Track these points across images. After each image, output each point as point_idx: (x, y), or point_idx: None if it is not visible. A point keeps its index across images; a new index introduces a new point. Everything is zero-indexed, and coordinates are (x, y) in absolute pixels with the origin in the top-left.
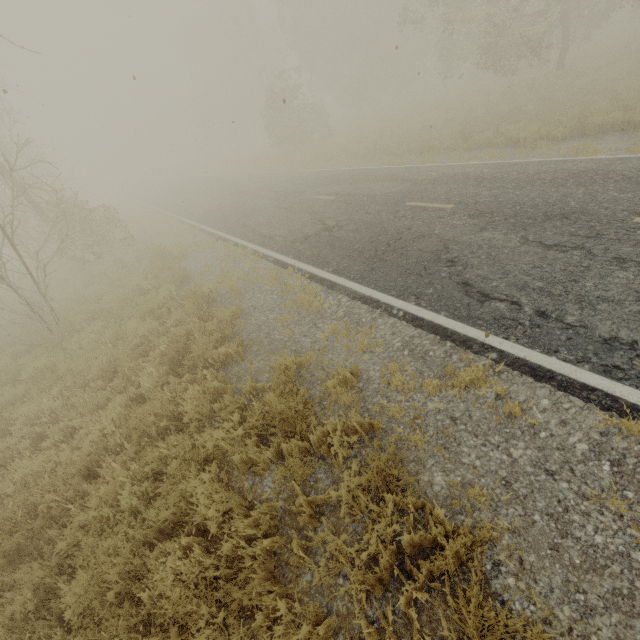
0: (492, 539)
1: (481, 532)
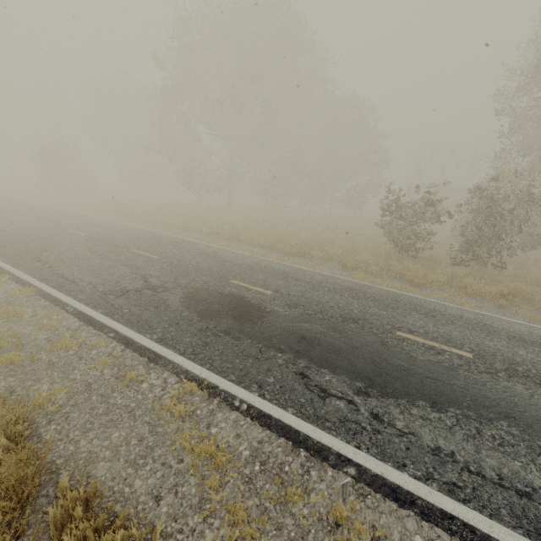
0: None
1: None
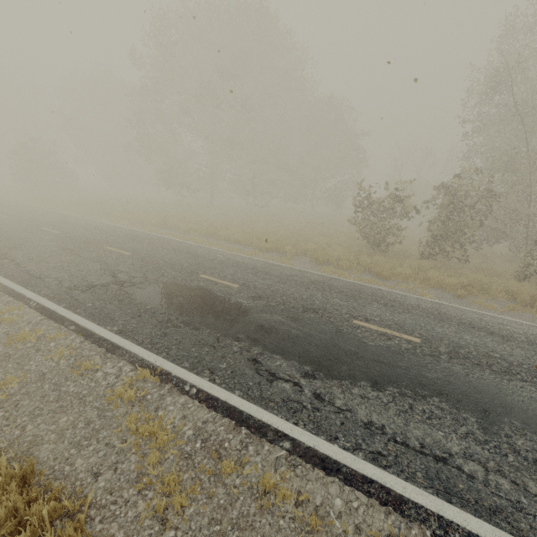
0: None
1: None
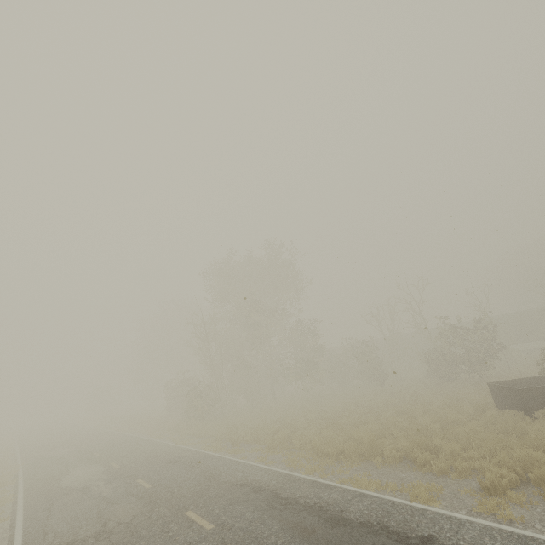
0: None
1: None
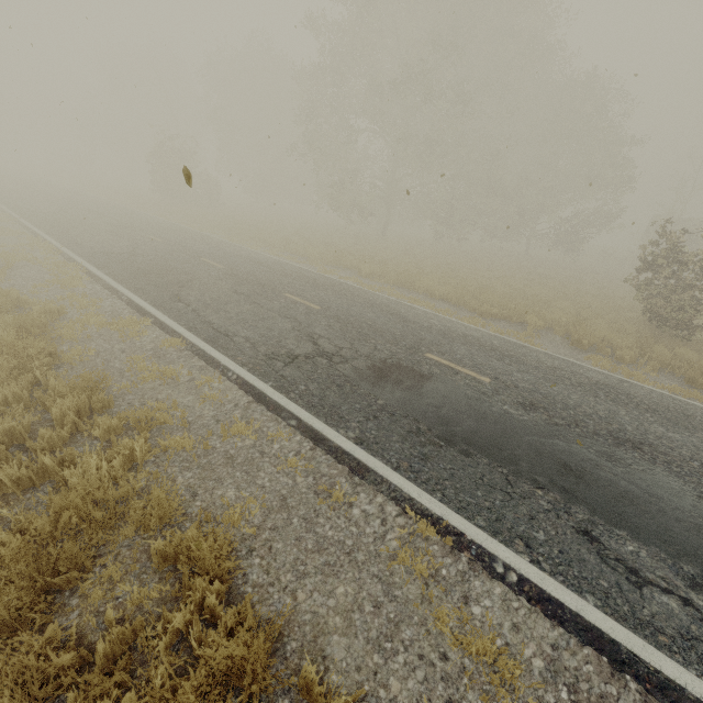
0: (68, 362)
1: (52, 343)
